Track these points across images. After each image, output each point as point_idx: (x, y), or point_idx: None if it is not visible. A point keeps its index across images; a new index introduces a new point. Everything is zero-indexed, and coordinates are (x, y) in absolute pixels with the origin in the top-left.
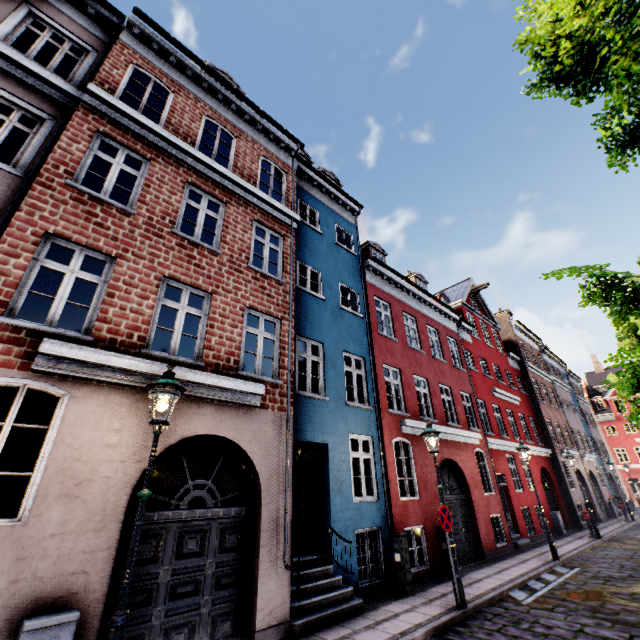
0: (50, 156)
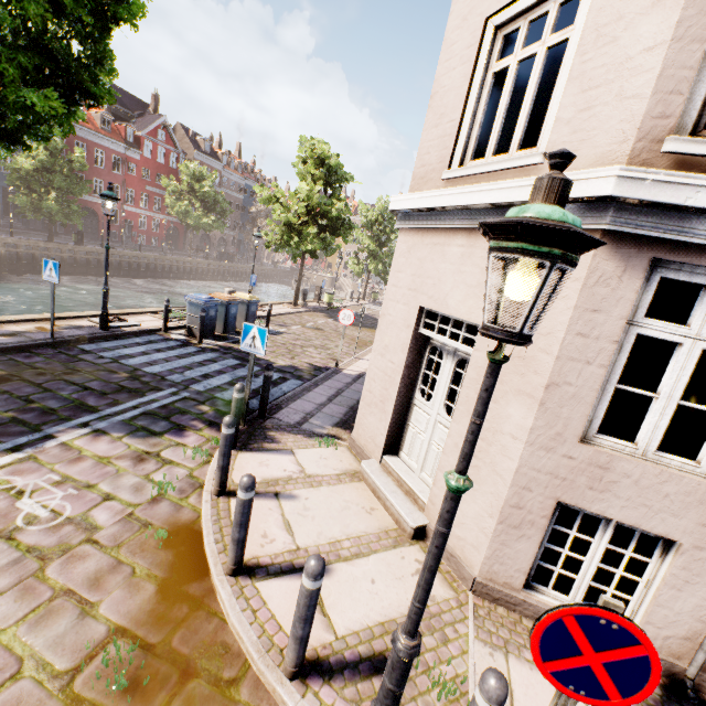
0: None
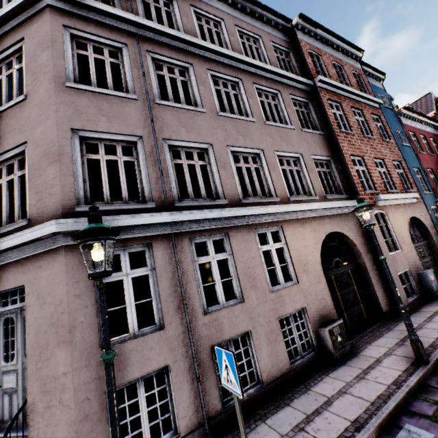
0: (330, 121)
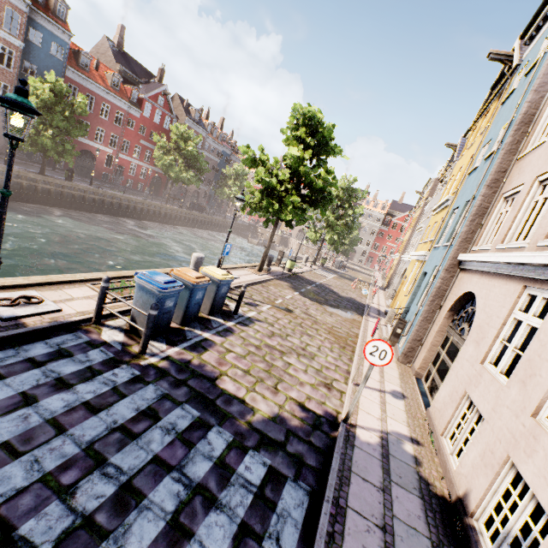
0: None
